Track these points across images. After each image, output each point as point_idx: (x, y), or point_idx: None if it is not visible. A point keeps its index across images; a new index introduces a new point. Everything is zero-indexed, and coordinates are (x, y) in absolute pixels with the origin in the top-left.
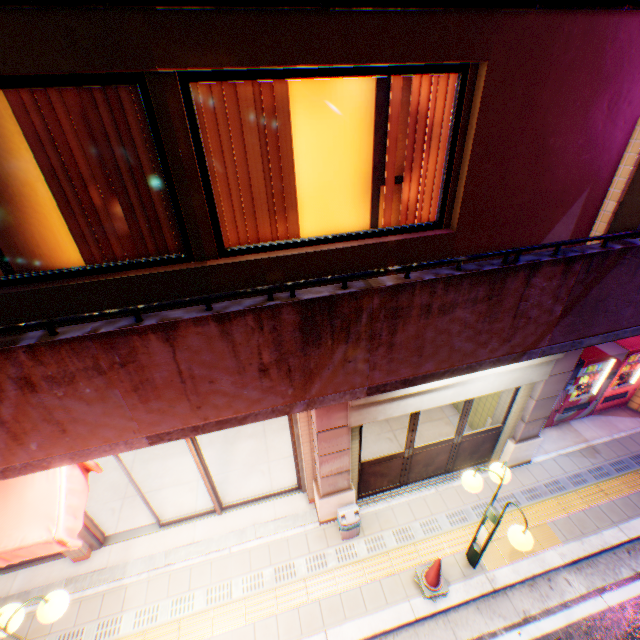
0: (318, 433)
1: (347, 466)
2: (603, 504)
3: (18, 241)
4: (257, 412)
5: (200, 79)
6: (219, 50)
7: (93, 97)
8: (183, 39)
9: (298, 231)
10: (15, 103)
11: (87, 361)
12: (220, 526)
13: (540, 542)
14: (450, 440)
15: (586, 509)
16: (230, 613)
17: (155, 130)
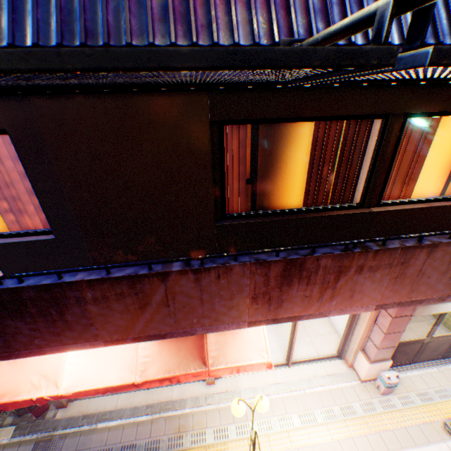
0: (392, 318)
1: (395, 343)
2: None
3: (265, 191)
4: (430, 297)
5: (413, 116)
6: (436, 104)
7: (348, 123)
8: (422, 99)
9: (410, 193)
10: (315, 126)
11: (389, 260)
12: (291, 374)
13: None
14: None
15: None
16: (319, 432)
17: (380, 140)
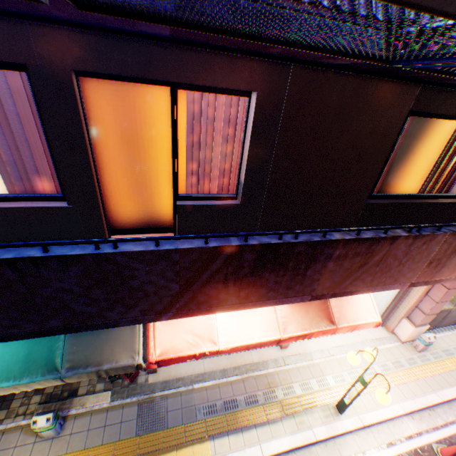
0: (447, 289)
1: (437, 310)
2: None
3: (388, 177)
4: None
5: None
6: None
7: None
8: None
9: None
10: None
11: None
12: (347, 339)
13: None
14: None
15: None
16: (381, 380)
17: None
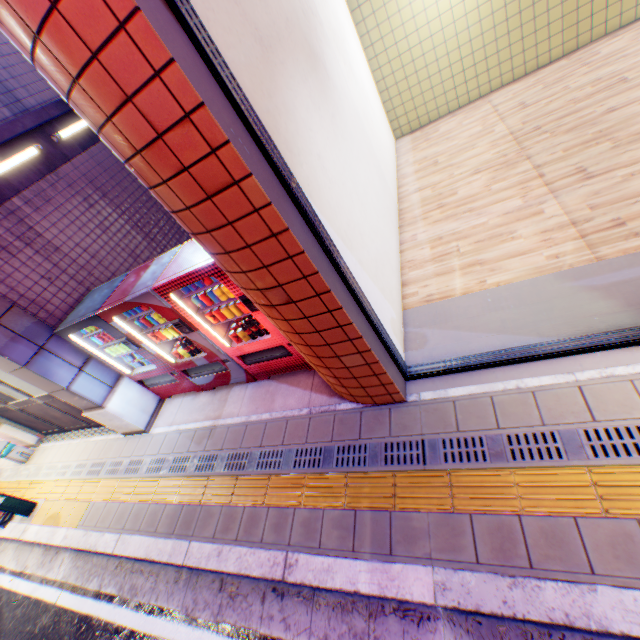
0: None
1: None
2: (140, 504)
3: None
4: None
5: None
6: None
7: None
8: None
9: None
10: None
11: None
12: None
13: (70, 517)
14: (34, 401)
15: (124, 503)
16: None
17: None
